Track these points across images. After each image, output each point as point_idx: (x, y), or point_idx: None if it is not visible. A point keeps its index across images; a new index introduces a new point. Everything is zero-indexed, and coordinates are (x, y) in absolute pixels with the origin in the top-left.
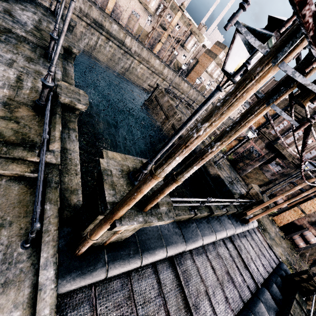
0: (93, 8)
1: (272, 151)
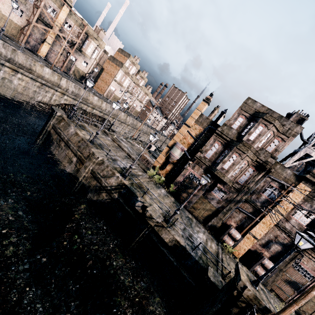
0: None
1: (212, 178)
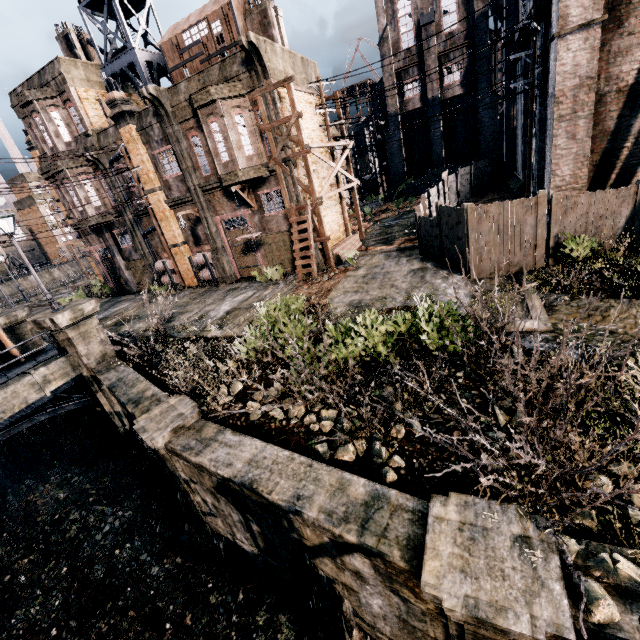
0: None
1: (101, 233)
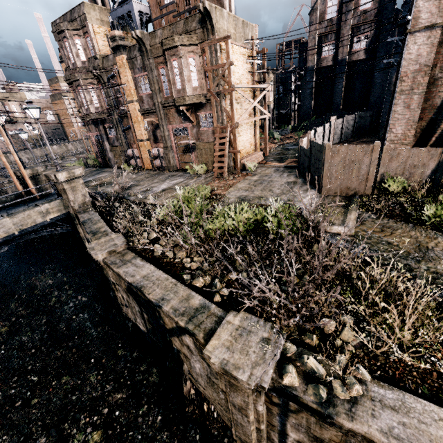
0: None
1: (97, 125)
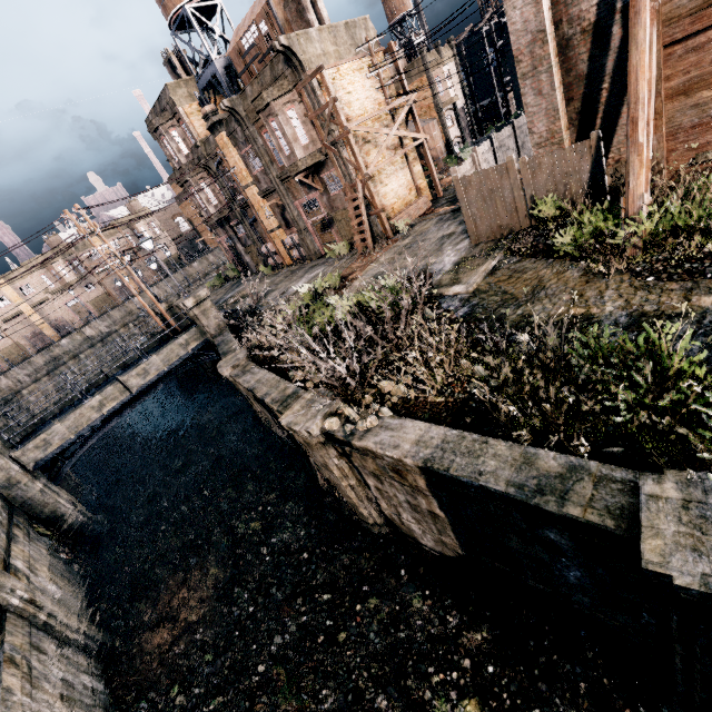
0: (32, 360)
1: (223, 226)
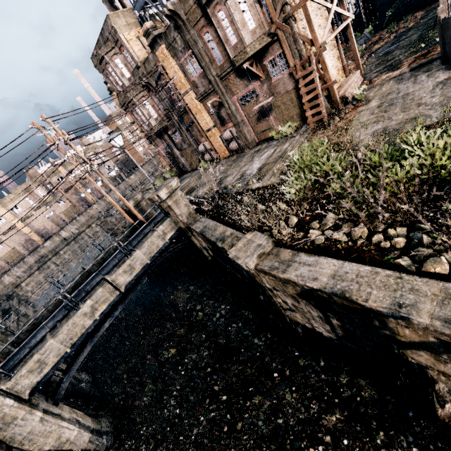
0: (26, 260)
1: (161, 136)
